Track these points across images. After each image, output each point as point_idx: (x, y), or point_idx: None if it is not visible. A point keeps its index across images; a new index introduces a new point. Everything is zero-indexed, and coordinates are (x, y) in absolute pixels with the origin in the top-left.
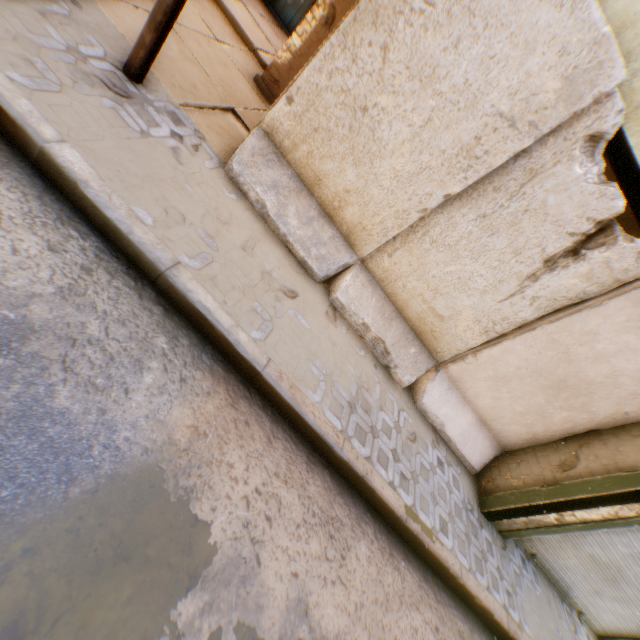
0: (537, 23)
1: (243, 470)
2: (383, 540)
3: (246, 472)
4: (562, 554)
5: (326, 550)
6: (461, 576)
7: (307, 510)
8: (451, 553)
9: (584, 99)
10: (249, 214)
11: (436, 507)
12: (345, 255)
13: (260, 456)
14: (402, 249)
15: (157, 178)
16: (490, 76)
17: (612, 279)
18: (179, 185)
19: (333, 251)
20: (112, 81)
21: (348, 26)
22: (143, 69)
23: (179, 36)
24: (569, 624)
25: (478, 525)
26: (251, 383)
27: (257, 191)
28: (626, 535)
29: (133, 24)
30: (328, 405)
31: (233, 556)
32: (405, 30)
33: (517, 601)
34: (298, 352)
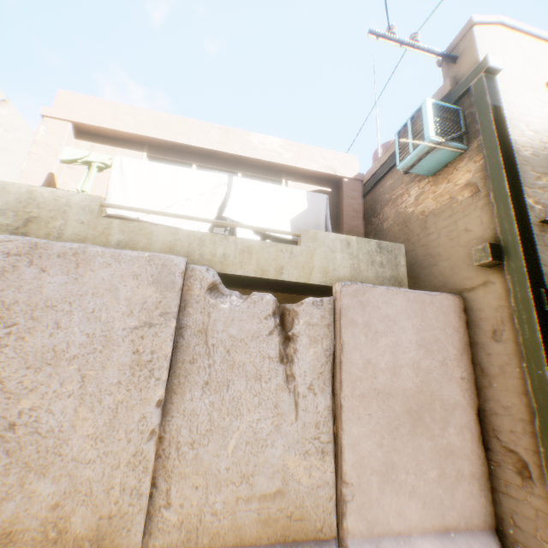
0: (104, 278)
1: None
2: None
3: None
4: None
5: None
6: None
7: None
8: None
9: (176, 280)
10: None
11: None
12: None
13: None
14: (173, 484)
15: None
16: (103, 319)
17: (325, 327)
18: None
19: None
20: None
21: None
22: None
23: None
24: None
25: None
26: None
27: None
28: None
29: None
30: None
31: None
32: (4, 351)
33: None
34: None
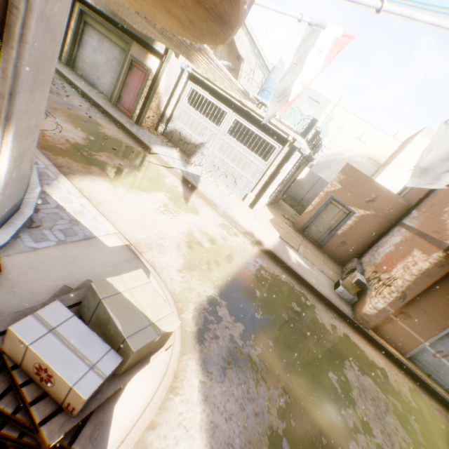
0: None
1: None
2: None
3: None
4: (86, 70)
5: None
6: None
7: None
8: None
9: None
10: None
11: None
12: None
13: None
14: None
15: None
16: None
17: None
18: None
19: None
20: None
21: None
22: None
23: None
24: (86, 84)
25: None
26: None
27: None
28: (87, 48)
29: None
30: None
31: None
32: None
33: None
34: None
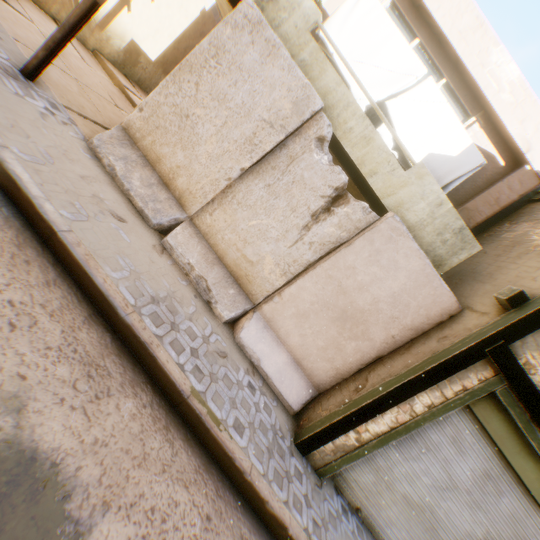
0: (274, 76)
1: (3, 283)
2: (160, 413)
3: (6, 286)
4: (383, 502)
5: (77, 382)
6: (249, 474)
7: (68, 345)
8: (241, 450)
9: (306, 114)
10: (99, 169)
11: (234, 410)
12: (177, 212)
13: (31, 286)
14: (219, 209)
15: (17, 113)
16: (255, 100)
17: (354, 227)
18: (37, 125)
19: (167, 207)
20: (7, 68)
21: (176, 72)
22: (35, 72)
23: (84, 89)
24: None
25: (288, 451)
26: (49, 245)
27: (110, 159)
28: (423, 459)
29: None
30: (126, 285)
31: None
32: (207, 76)
33: (327, 536)
34: (108, 245)
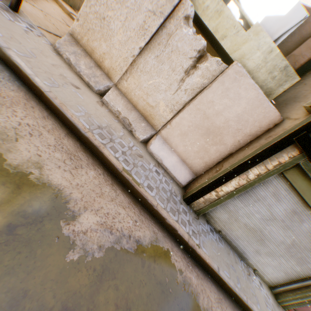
0: None
1: (23, 116)
2: (108, 178)
3: (24, 117)
4: (233, 228)
5: (65, 160)
6: (156, 207)
7: (58, 145)
8: (152, 197)
9: (175, 0)
10: (62, 61)
11: (147, 180)
12: (107, 82)
13: (36, 118)
14: (130, 77)
15: (12, 31)
16: None
17: (212, 75)
18: (24, 37)
19: (102, 80)
20: (2, 6)
21: None
22: (17, 6)
23: (47, 16)
24: (244, 270)
25: (178, 202)
26: (41, 100)
27: (66, 54)
28: (255, 205)
29: (22, 3)
30: (83, 119)
31: (1, 131)
32: None
33: (200, 238)
34: (71, 99)
